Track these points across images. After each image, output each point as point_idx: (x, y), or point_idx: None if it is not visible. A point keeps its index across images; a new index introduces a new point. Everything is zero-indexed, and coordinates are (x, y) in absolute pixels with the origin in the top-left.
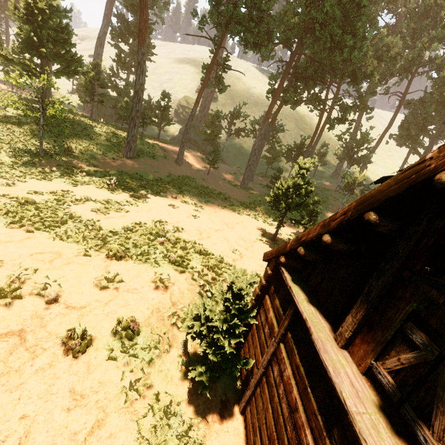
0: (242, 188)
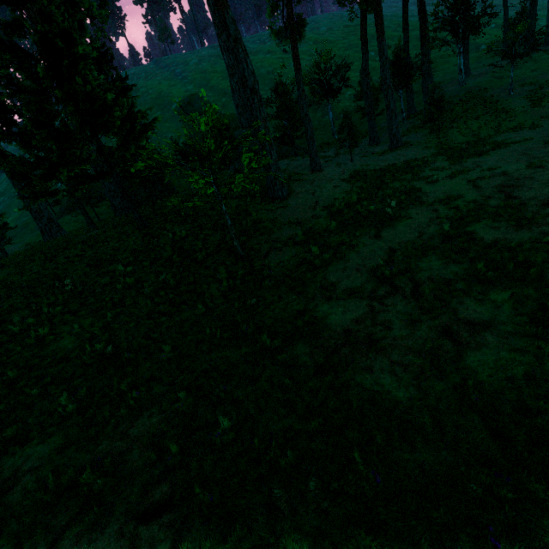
0: (400, 148)
